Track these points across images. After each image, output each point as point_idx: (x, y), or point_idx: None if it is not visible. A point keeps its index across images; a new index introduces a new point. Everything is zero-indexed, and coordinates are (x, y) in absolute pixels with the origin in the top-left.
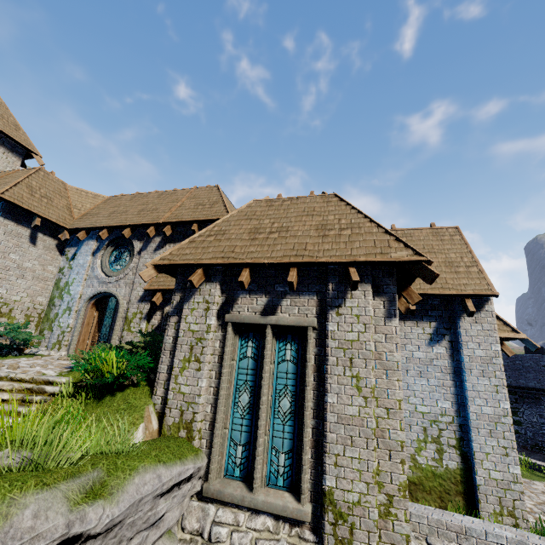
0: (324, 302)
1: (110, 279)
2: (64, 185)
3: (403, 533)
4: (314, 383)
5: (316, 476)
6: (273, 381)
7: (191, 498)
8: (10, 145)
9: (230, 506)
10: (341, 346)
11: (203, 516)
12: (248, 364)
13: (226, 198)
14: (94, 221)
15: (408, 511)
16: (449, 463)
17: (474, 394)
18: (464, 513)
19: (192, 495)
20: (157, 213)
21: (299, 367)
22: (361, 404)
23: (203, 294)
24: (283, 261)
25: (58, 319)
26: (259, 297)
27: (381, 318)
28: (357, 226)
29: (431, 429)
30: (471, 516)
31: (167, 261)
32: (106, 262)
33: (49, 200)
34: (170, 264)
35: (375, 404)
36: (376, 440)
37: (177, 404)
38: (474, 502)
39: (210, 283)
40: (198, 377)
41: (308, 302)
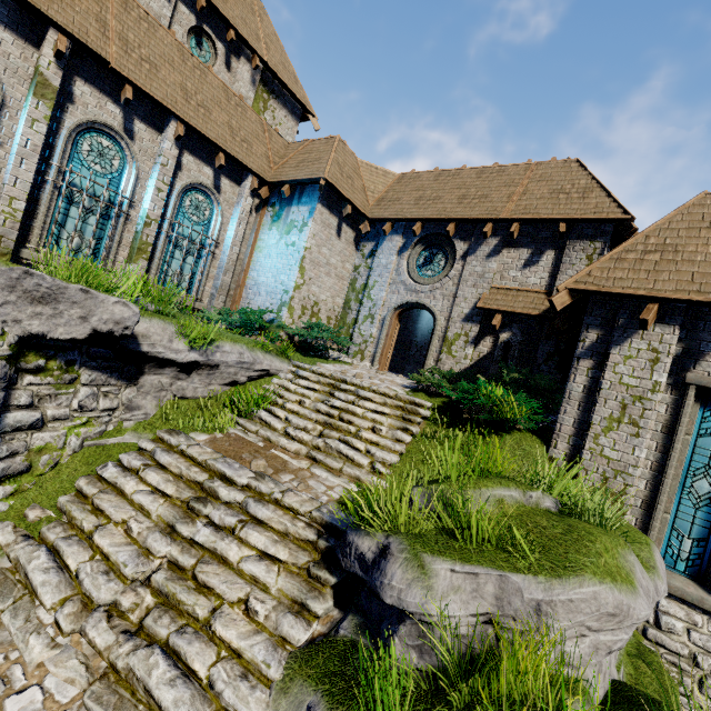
0: None
1: (422, 288)
2: (355, 159)
3: None
4: None
5: None
6: None
7: None
8: (290, 105)
9: (673, 599)
10: None
11: None
12: None
13: None
14: (400, 210)
15: None
16: None
17: None
18: None
19: None
20: (489, 202)
21: None
22: None
23: (647, 338)
24: None
25: (358, 326)
26: None
27: None
28: None
29: None
30: None
31: (593, 287)
32: (414, 265)
33: (352, 181)
34: (600, 291)
35: None
36: None
37: (597, 468)
38: None
39: (663, 326)
40: (634, 445)
41: None
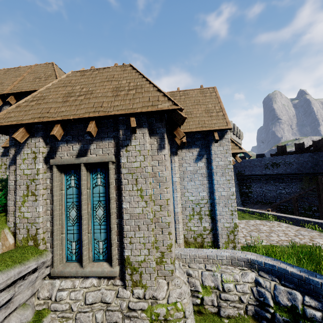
0: (119, 144)
1: None
2: None
3: (169, 270)
4: (116, 197)
5: (121, 250)
6: (91, 200)
7: (44, 279)
8: None
9: (70, 277)
10: (130, 171)
11: (51, 288)
12: (73, 191)
13: (63, 73)
14: None
15: (172, 258)
16: (205, 224)
17: (218, 186)
18: (212, 245)
19: (45, 276)
20: (2, 86)
21: (107, 188)
22: (143, 206)
23: (30, 147)
24: (84, 117)
25: None
26: (74, 145)
27: (156, 151)
28: (140, 87)
29: (196, 208)
30: (215, 246)
31: None
32: None
33: None
34: None
35: (153, 204)
36: (154, 224)
37: (24, 226)
38: (216, 240)
39: (34, 138)
40: (36, 206)
41: (108, 145)
